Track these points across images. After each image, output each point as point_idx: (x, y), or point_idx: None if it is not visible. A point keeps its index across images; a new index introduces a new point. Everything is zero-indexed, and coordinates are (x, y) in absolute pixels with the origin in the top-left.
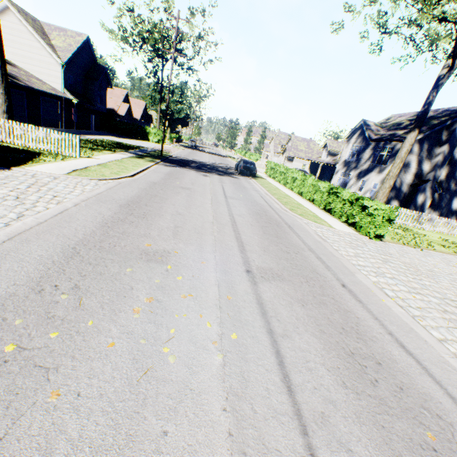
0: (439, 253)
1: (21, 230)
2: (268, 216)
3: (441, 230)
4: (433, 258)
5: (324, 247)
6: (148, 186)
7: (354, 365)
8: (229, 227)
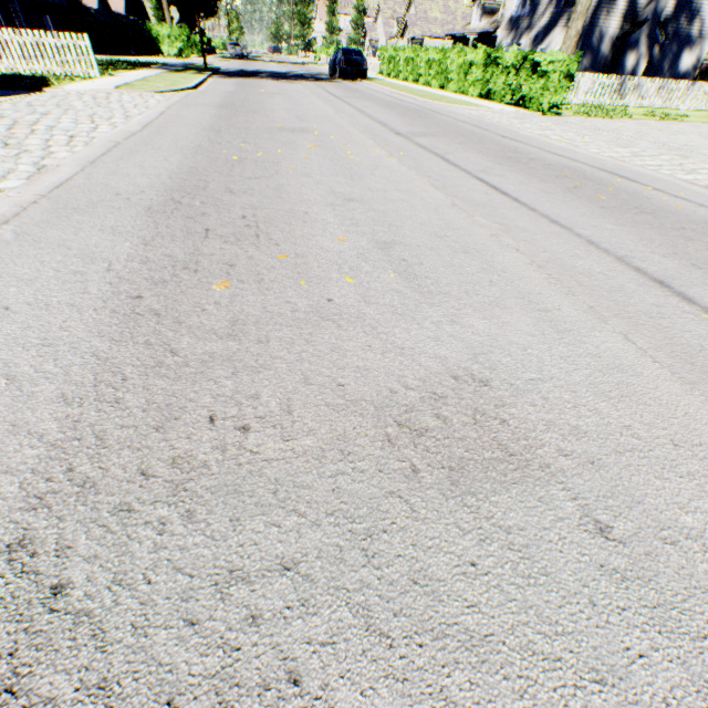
0: (636, 121)
1: (145, 123)
2: (403, 107)
3: (652, 104)
4: (624, 123)
5: (481, 121)
6: (227, 95)
7: (509, 161)
8: (359, 115)
